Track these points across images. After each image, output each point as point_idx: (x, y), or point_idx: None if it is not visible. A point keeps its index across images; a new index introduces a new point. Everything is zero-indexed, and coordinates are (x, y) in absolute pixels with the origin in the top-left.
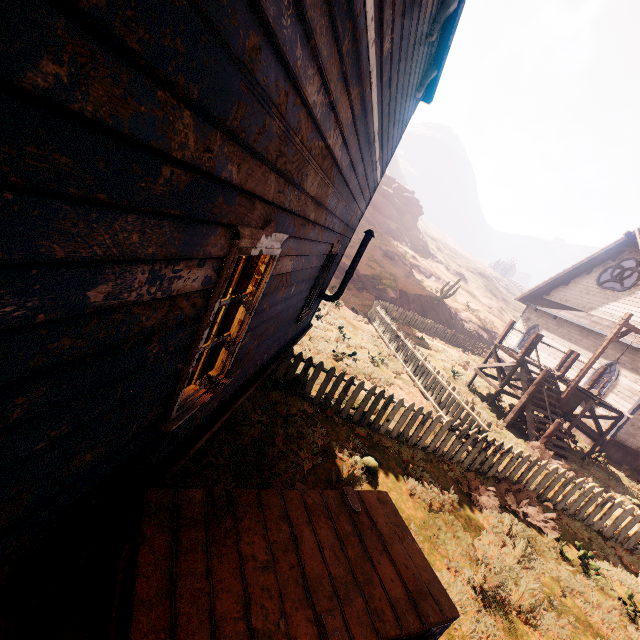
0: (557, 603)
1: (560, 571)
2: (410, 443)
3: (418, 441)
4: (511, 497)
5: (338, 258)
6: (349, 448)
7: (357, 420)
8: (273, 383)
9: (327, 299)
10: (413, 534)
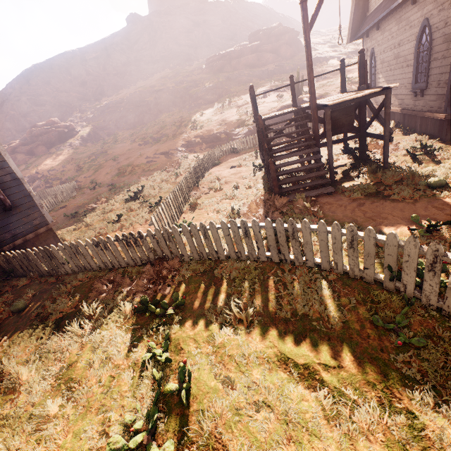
0: (65, 370)
1: (113, 334)
2: (90, 269)
3: (91, 266)
4: (127, 279)
5: (1, 180)
6: (18, 300)
7: (54, 273)
8: (3, 278)
9: (6, 210)
10: (1, 348)
